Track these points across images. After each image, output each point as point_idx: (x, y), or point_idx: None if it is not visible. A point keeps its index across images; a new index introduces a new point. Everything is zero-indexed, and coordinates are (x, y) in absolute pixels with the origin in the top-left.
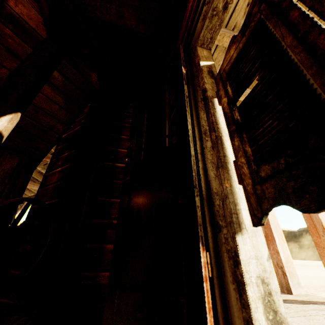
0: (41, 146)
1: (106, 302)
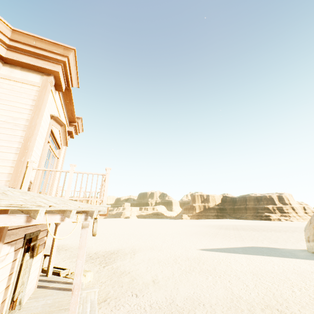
0: None
1: None
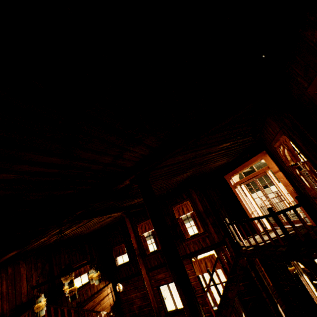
0: None
1: None
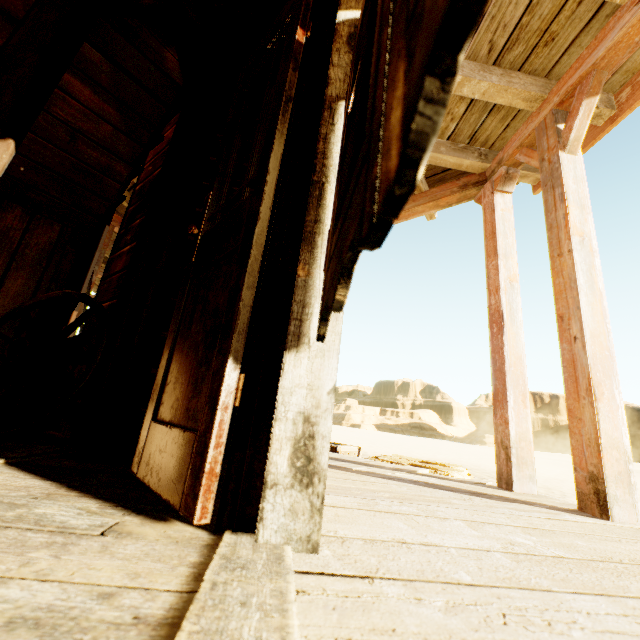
0: (93, 205)
1: (140, 437)
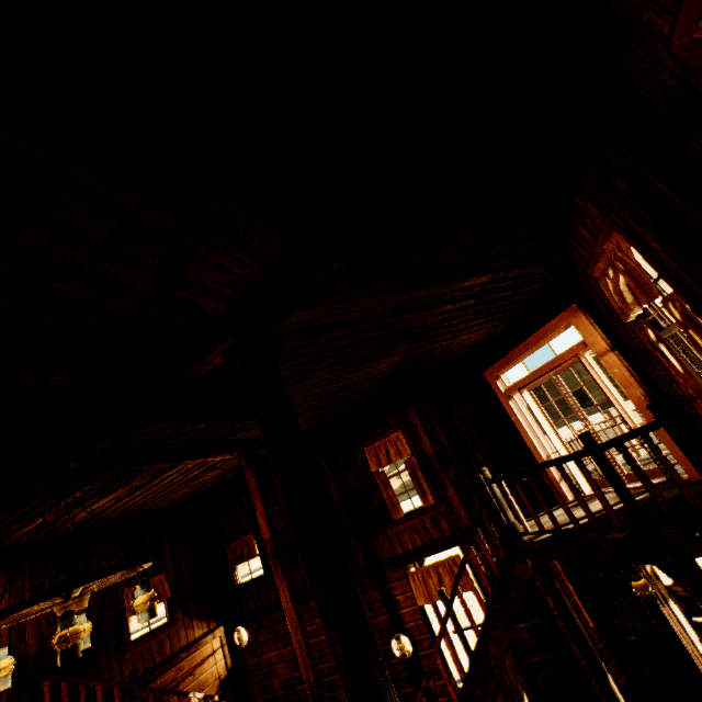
0: None
1: None
